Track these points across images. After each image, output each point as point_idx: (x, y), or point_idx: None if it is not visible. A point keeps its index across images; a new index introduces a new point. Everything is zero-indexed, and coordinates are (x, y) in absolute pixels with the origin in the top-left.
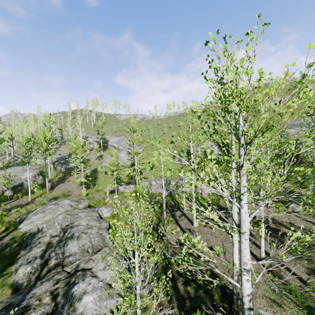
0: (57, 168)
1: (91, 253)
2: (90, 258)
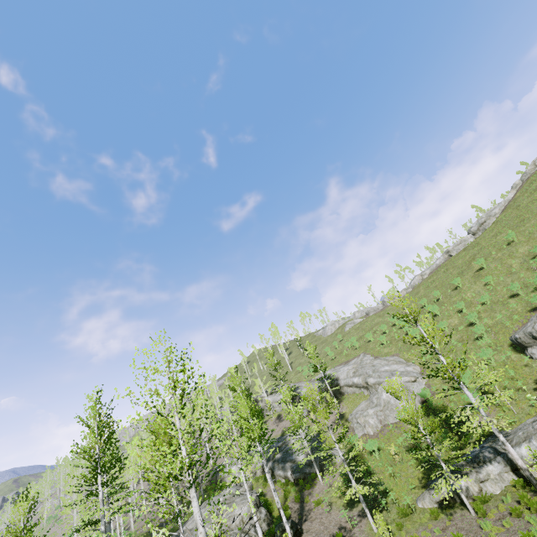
0: (277, 474)
1: None
2: None
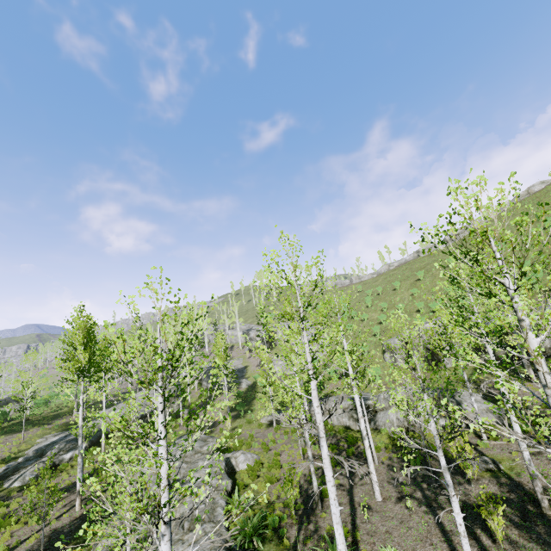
0: (203, 384)
1: (186, 529)
2: (181, 537)
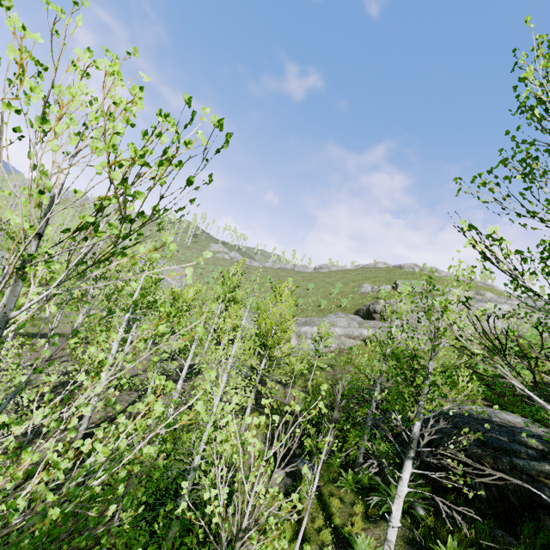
0: None
1: None
2: None
